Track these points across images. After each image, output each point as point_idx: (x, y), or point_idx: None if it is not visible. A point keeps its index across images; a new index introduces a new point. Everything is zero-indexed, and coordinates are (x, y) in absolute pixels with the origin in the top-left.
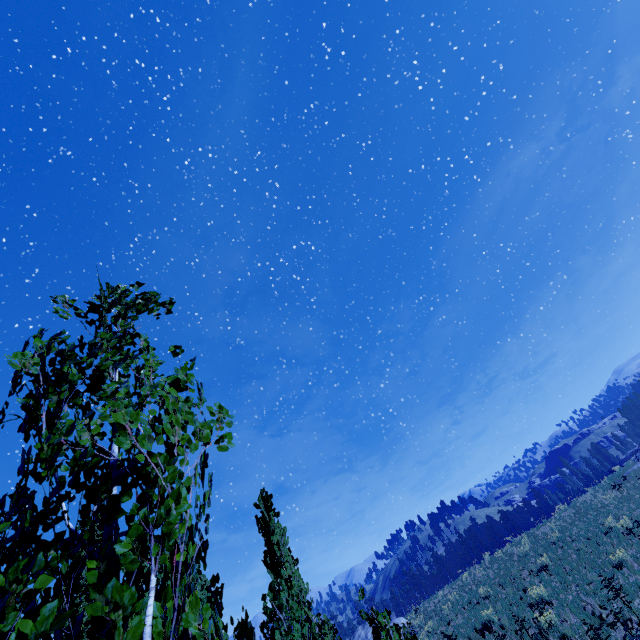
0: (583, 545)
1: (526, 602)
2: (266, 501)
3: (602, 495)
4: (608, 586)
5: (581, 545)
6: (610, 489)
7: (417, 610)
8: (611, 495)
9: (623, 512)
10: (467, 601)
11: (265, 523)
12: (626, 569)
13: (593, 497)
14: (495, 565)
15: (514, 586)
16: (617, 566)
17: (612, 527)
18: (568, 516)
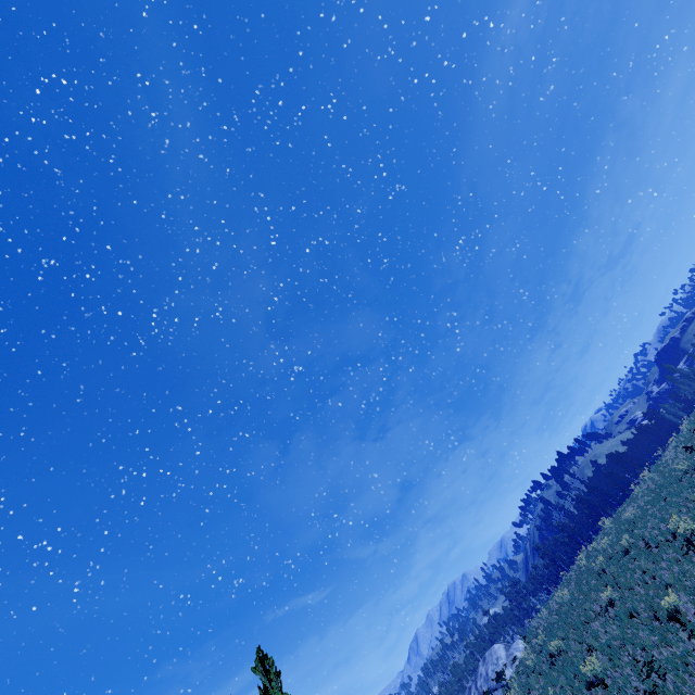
0: (648, 564)
1: (585, 677)
2: (263, 664)
3: (682, 454)
4: (640, 690)
5: (646, 565)
6: (691, 440)
7: (524, 639)
8: (684, 462)
9: (692, 497)
10: (547, 653)
11: (265, 694)
12: (679, 624)
13: (674, 456)
14: (581, 579)
15: (581, 640)
16: (673, 615)
17: (679, 527)
18: (650, 491)
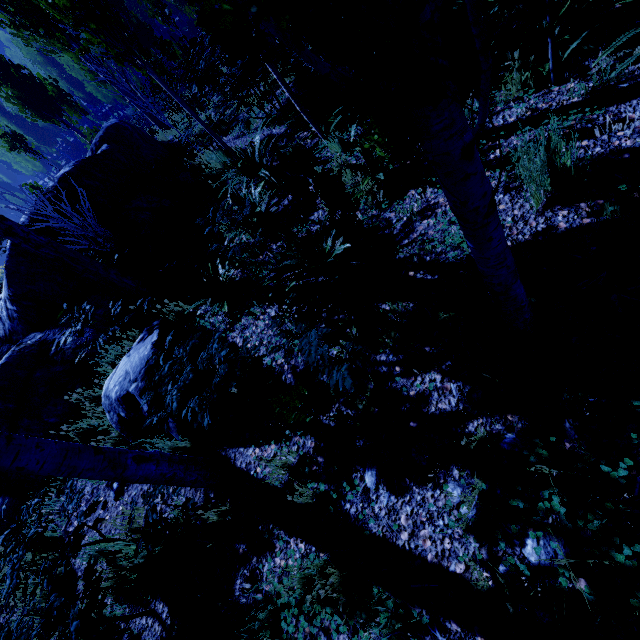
0: None
1: None
2: None
3: None
4: None
5: None
6: None
7: None
8: None
9: None
10: None
11: None
12: None
13: None
14: None
15: None
16: None
17: None
18: None
